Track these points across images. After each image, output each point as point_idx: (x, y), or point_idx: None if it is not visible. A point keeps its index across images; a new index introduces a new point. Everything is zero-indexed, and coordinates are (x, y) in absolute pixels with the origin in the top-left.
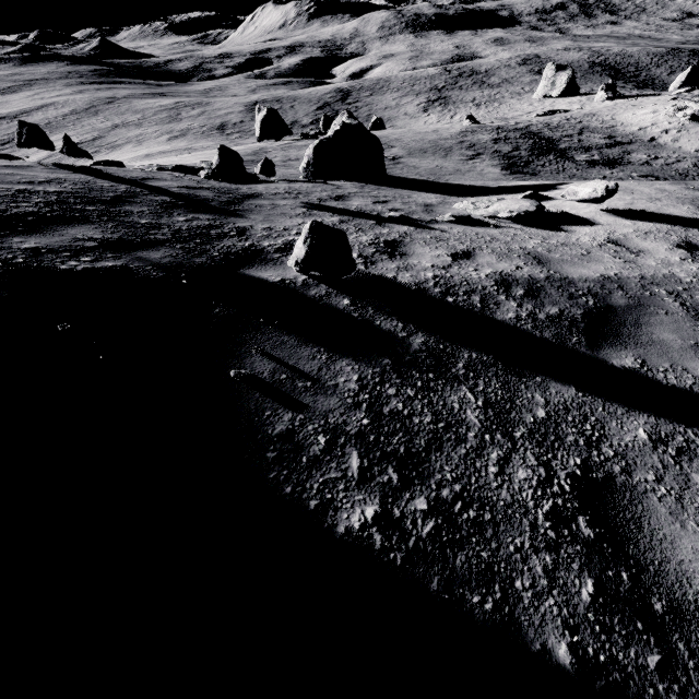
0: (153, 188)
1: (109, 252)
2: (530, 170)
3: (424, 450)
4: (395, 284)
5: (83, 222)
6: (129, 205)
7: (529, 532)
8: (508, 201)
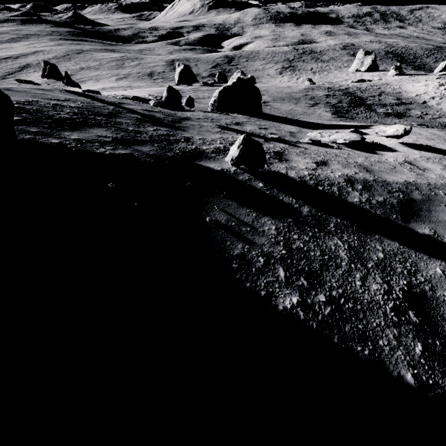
0: (128, 109)
1: (119, 145)
2: (349, 116)
3: (319, 270)
4: (287, 177)
5: (98, 126)
6: (119, 118)
7: (383, 317)
8: (342, 133)
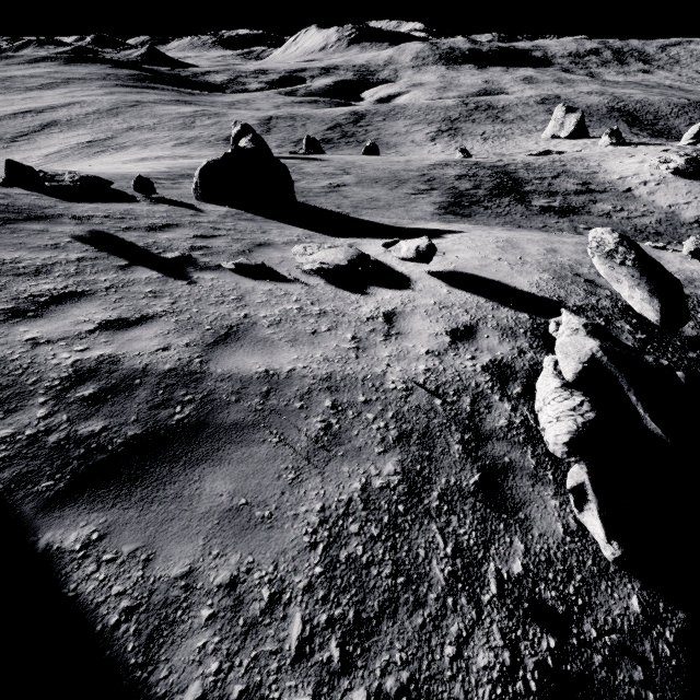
0: None
1: None
2: (467, 212)
3: None
4: None
5: None
6: None
7: None
8: (331, 250)
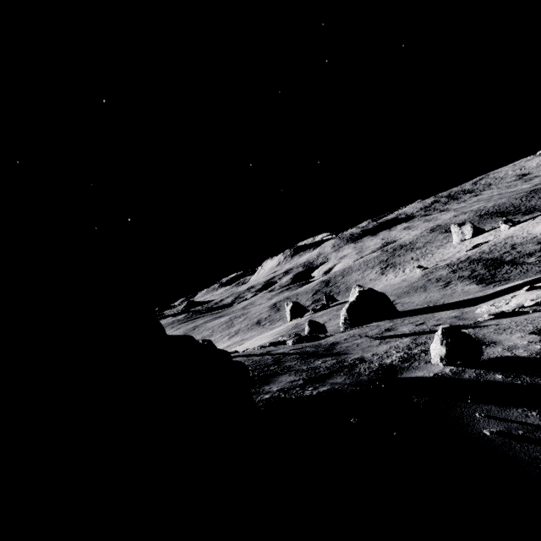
0: (281, 353)
1: (315, 383)
2: (500, 278)
3: None
4: (520, 357)
5: (279, 374)
6: (285, 363)
7: None
8: (521, 295)
